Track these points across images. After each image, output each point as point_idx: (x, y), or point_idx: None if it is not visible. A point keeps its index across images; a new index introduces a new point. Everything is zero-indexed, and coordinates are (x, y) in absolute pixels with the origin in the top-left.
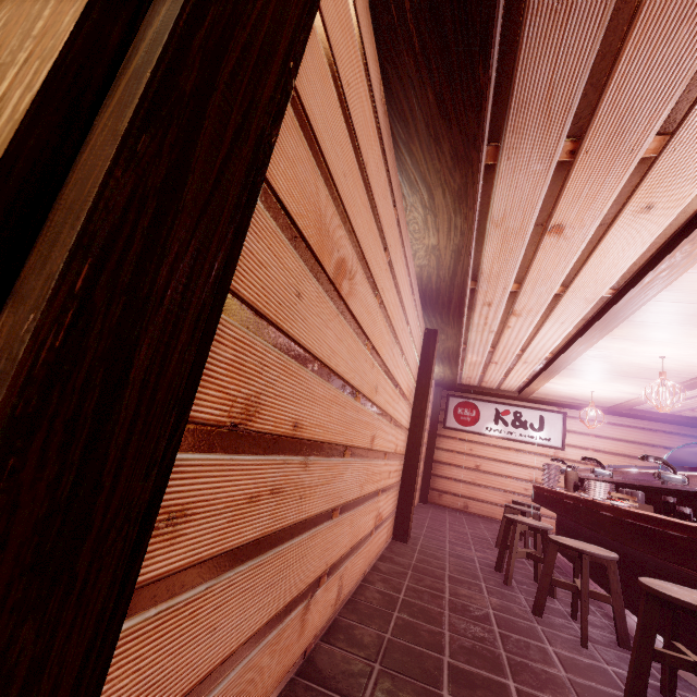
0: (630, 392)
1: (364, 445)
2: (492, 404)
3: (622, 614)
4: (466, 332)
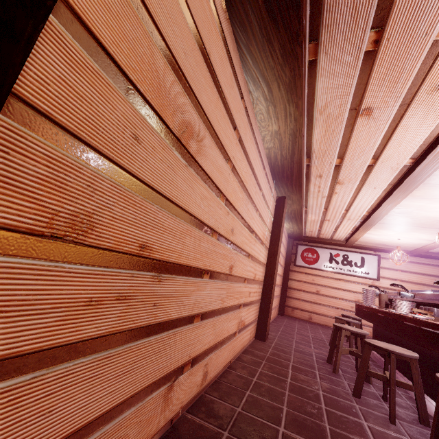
0: (426, 239)
1: (223, 271)
2: (328, 249)
3: (422, 399)
4: (306, 198)
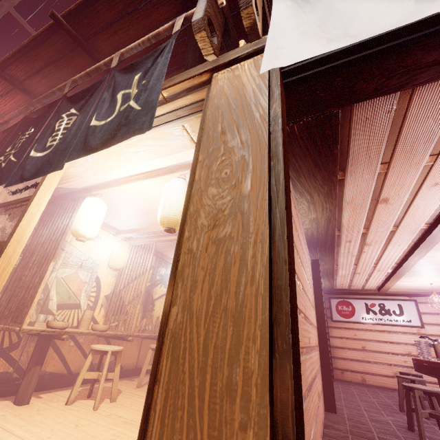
0: None
1: (308, 345)
2: (361, 300)
3: None
4: (336, 258)
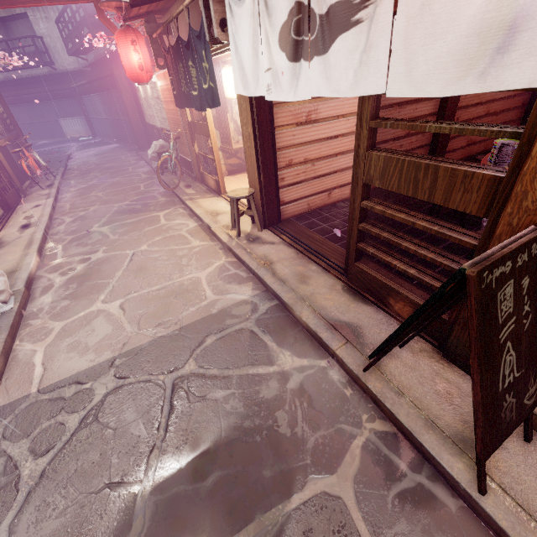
0: None
1: (353, 148)
2: None
3: None
4: None
